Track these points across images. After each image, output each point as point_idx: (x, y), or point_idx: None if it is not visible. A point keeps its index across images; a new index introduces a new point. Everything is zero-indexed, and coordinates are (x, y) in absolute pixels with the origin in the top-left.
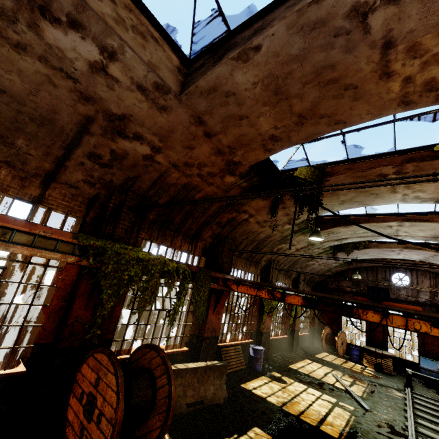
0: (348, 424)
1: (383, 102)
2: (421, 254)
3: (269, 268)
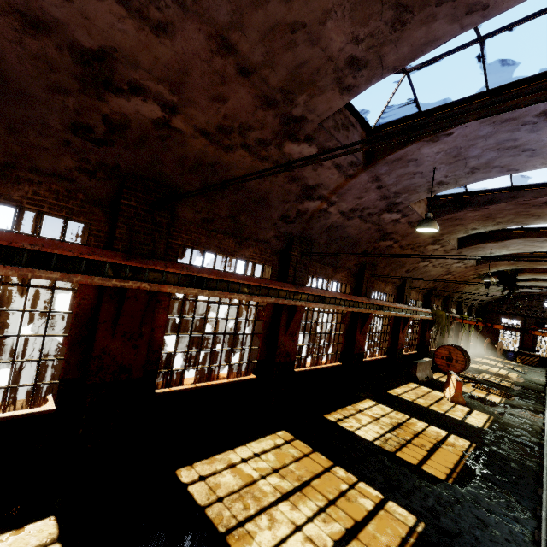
0: (518, 376)
1: None
2: None
3: (461, 305)
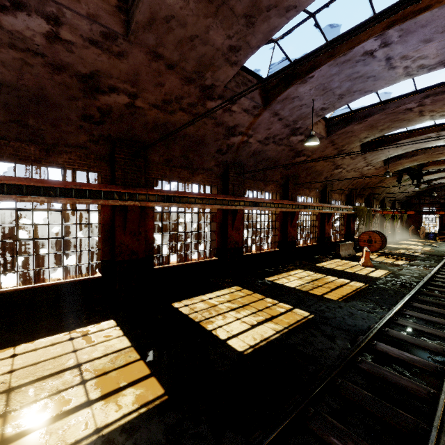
0: (430, 249)
1: None
2: None
3: (383, 201)
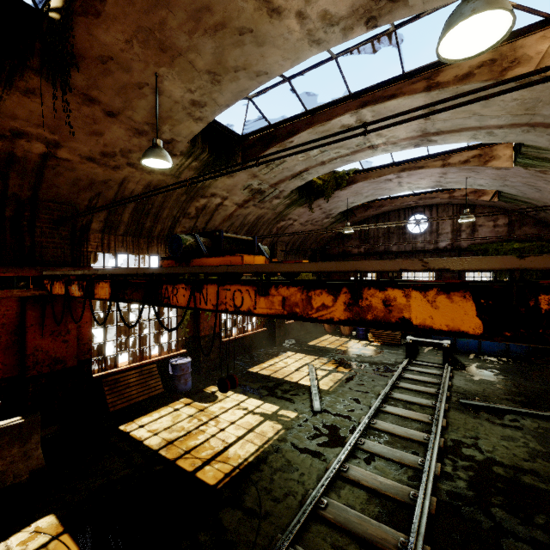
0: (260, 449)
1: None
2: (427, 176)
3: None
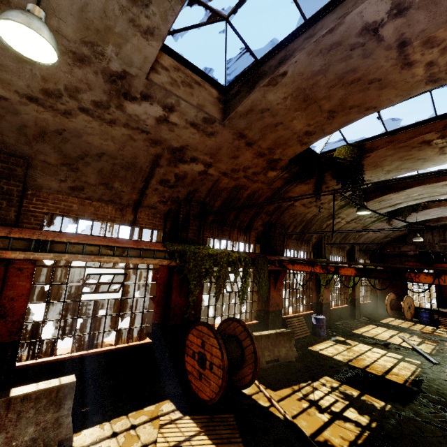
0: (413, 374)
1: (409, 85)
2: None
3: (321, 244)
